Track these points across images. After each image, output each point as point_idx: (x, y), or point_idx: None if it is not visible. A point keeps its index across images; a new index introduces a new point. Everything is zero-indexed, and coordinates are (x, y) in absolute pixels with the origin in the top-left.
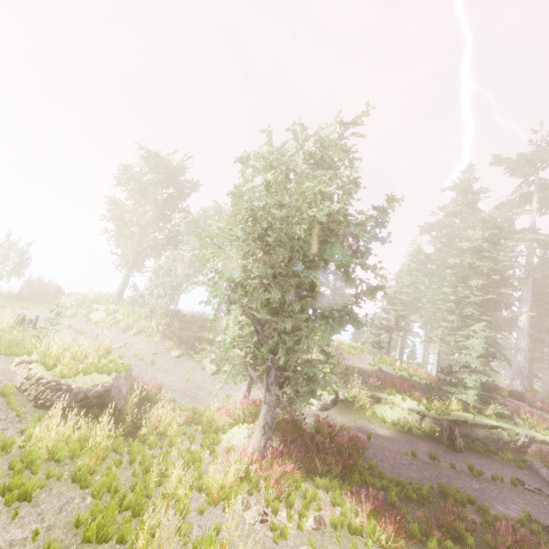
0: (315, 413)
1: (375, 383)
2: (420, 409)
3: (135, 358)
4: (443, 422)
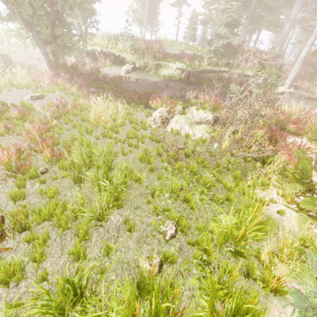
0: (122, 75)
1: (159, 56)
2: (182, 67)
3: (29, 58)
4: (189, 71)
